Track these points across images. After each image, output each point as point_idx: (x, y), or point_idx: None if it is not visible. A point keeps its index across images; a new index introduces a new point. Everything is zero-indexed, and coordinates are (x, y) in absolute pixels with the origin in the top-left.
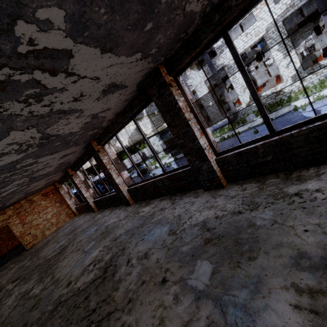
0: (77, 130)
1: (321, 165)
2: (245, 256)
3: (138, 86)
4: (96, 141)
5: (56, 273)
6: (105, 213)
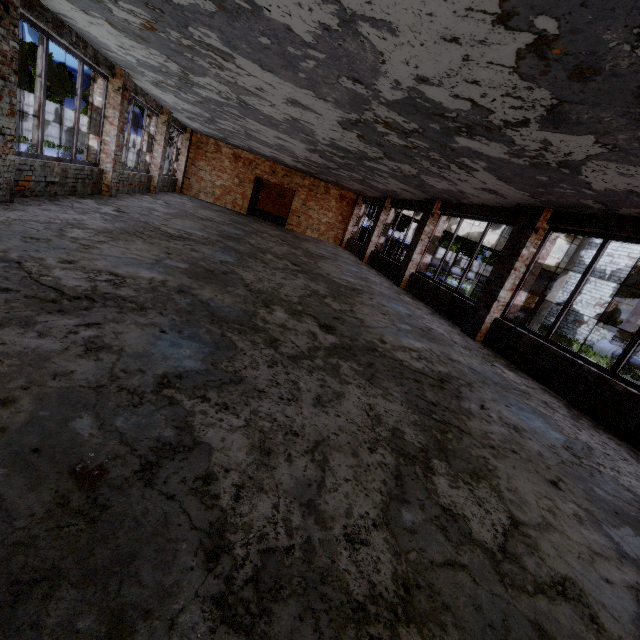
0: (438, 188)
1: (537, 382)
2: (429, 340)
3: (519, 205)
4: (442, 204)
5: (319, 264)
6: (372, 271)
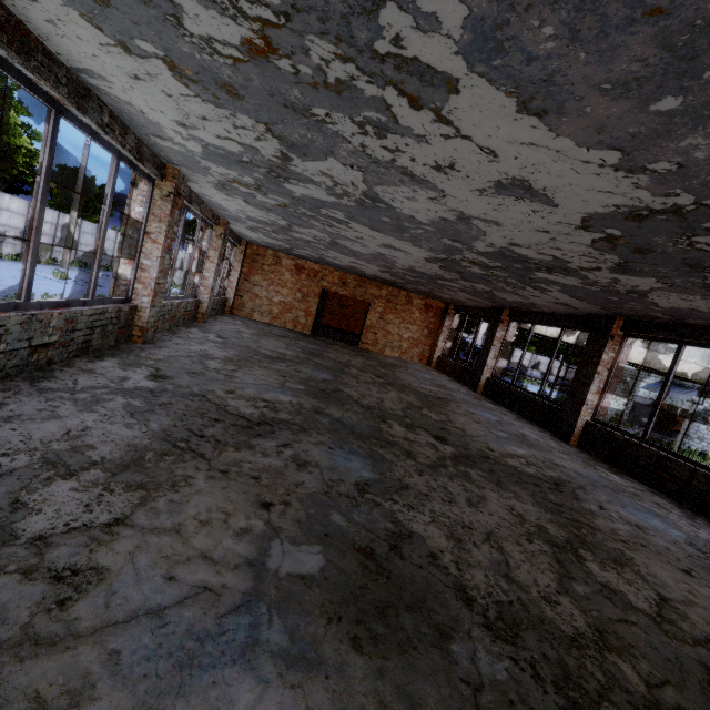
0: (663, 305)
1: None
2: None
3: None
4: (626, 322)
5: (454, 420)
6: (504, 411)
